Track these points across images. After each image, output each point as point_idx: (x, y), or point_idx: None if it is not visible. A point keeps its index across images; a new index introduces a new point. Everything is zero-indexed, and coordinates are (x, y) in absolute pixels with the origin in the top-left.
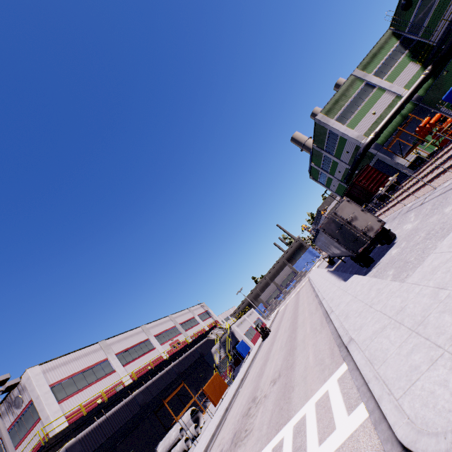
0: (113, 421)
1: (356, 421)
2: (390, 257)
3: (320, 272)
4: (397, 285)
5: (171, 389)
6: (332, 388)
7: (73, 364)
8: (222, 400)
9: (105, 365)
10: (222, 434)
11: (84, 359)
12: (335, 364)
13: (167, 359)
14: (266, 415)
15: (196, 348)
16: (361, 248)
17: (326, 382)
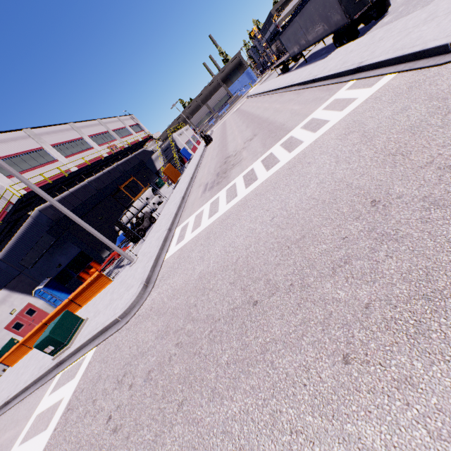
0: (75, 198)
1: (382, 83)
2: (382, 24)
3: (270, 82)
4: (419, 12)
5: (123, 181)
6: (340, 95)
7: (2, 147)
8: (176, 184)
9: (43, 154)
10: (198, 184)
11: (13, 144)
12: (337, 89)
13: (113, 154)
14: (256, 148)
15: (135, 155)
16: (358, 14)
17: (330, 99)
